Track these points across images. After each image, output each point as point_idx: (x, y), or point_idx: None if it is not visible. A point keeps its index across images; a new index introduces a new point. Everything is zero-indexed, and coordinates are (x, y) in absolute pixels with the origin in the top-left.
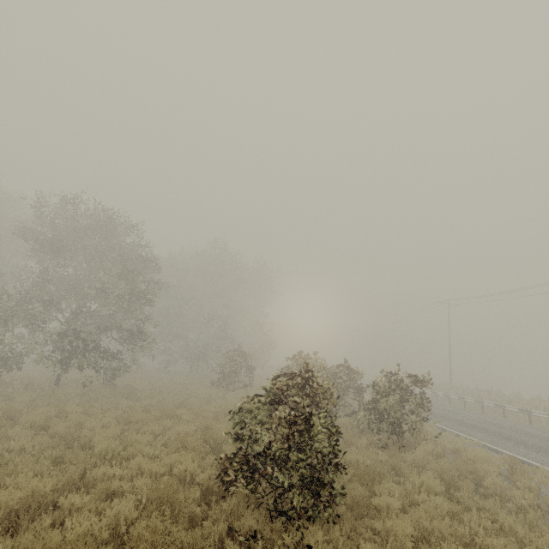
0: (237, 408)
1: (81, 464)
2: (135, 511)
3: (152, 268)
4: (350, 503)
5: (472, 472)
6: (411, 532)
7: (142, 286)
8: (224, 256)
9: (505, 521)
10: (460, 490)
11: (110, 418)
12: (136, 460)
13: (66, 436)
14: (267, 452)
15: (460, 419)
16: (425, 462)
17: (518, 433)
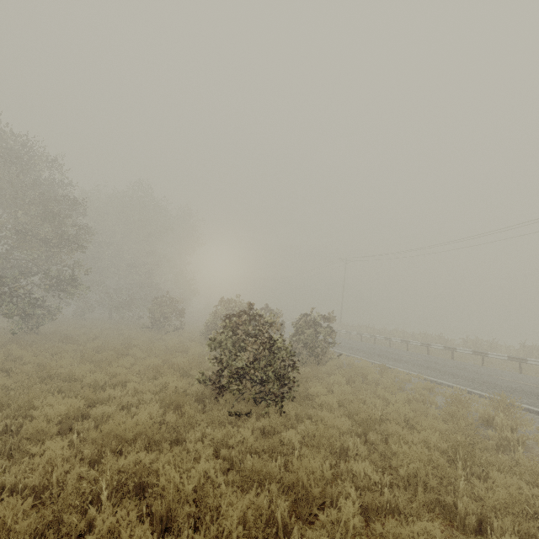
0: (184, 346)
1: (79, 391)
2: (161, 410)
3: (77, 211)
4: (296, 394)
5: (361, 373)
6: (333, 403)
7: (72, 230)
8: (148, 200)
9: (380, 391)
10: (355, 382)
11: (70, 358)
12: (131, 384)
13: (42, 374)
14: (254, 364)
15: (348, 346)
16: (334, 370)
17: (383, 352)
